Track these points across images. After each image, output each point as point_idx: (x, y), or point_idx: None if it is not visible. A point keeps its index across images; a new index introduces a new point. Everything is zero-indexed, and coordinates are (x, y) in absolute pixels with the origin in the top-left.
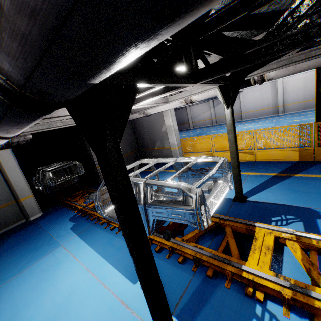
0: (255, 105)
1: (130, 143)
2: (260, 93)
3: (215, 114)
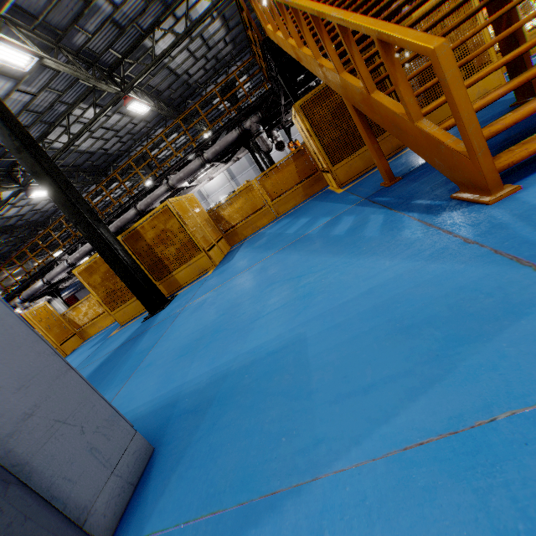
0: None
1: None
2: None
3: None
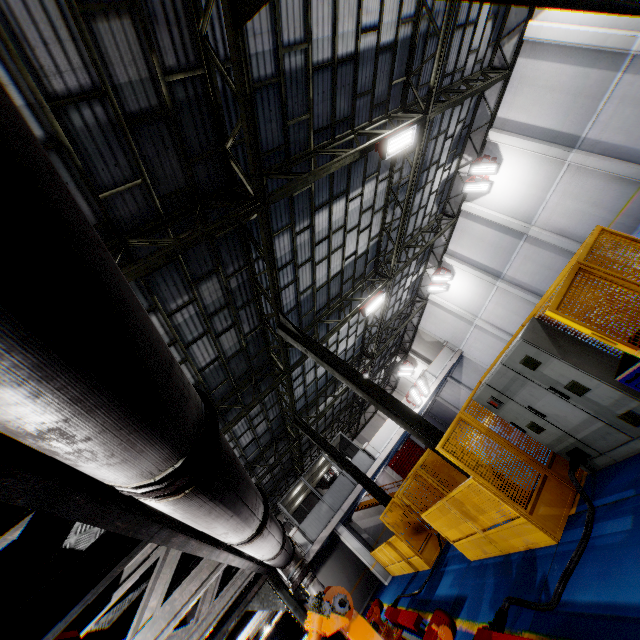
0: (493, 356)
1: (352, 566)
2: (479, 342)
3: (470, 388)
